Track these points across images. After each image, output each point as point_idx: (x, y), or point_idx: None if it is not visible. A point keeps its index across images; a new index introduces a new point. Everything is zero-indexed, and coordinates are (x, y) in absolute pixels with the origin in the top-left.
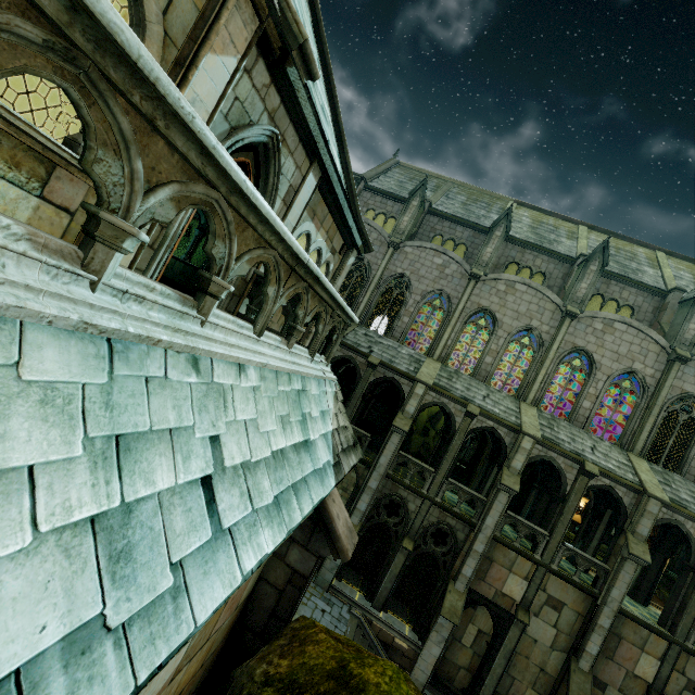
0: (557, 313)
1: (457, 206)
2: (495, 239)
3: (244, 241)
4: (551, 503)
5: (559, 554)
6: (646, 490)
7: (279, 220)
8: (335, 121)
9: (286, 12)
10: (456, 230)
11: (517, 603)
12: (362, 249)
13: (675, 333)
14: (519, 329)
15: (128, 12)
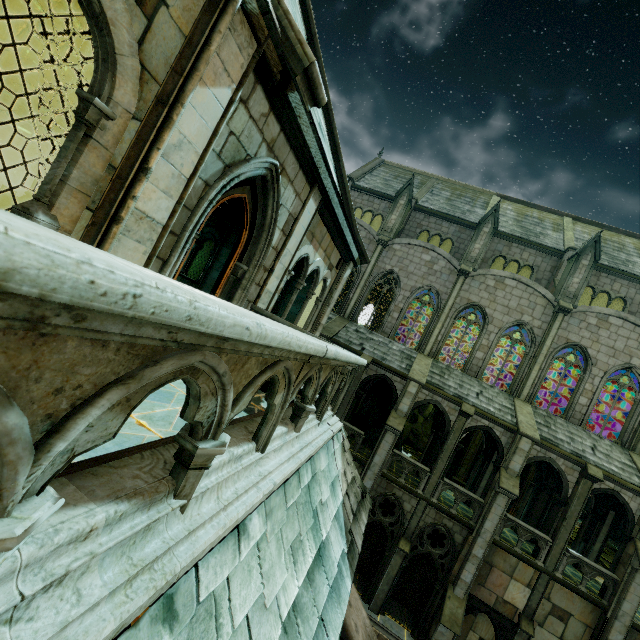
0: (549, 308)
1: (442, 202)
2: (483, 235)
3: (245, 374)
4: (549, 502)
5: (563, 561)
6: None
7: (295, 338)
8: (330, 134)
9: (287, 31)
10: (442, 226)
11: (520, 611)
12: (358, 260)
13: None
14: (510, 324)
15: (92, 44)
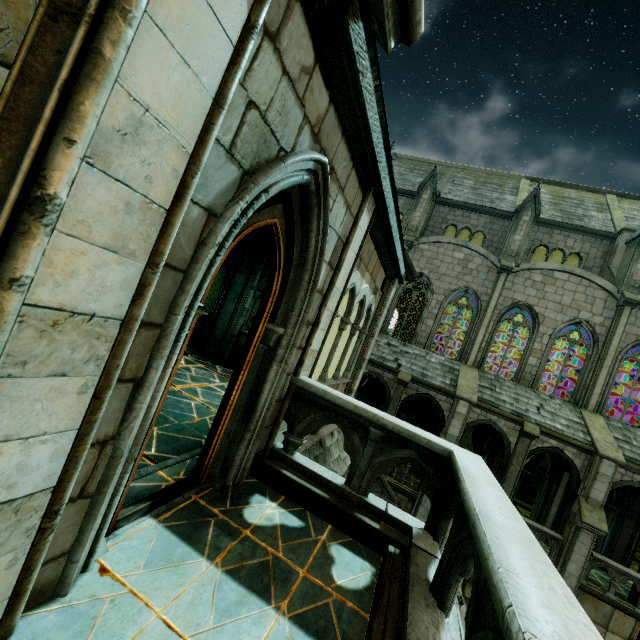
0: (611, 301)
1: (467, 192)
2: (523, 225)
3: None
4: (636, 530)
5: None
6: None
7: None
8: None
9: None
10: (470, 218)
11: None
12: (403, 276)
13: None
14: (565, 323)
15: None
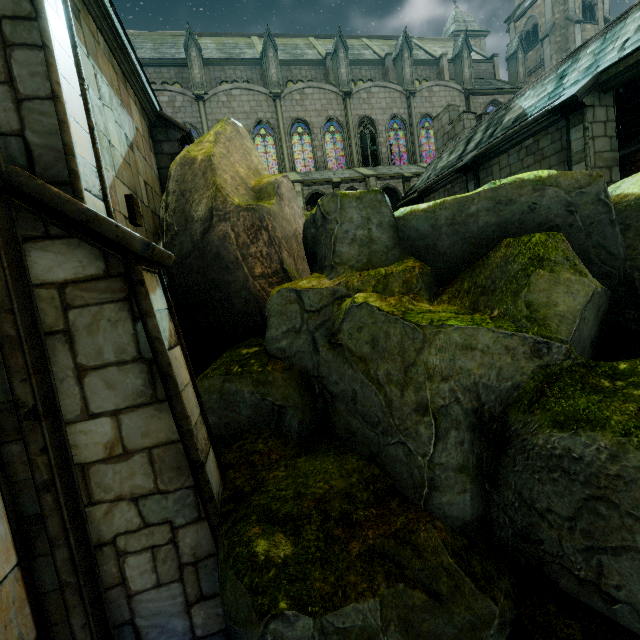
0: (269, 100)
1: (150, 53)
2: (195, 60)
3: None
4: None
5: None
6: (365, 175)
7: None
8: None
9: None
10: (163, 73)
11: None
12: None
13: (338, 80)
14: (254, 125)
15: None
